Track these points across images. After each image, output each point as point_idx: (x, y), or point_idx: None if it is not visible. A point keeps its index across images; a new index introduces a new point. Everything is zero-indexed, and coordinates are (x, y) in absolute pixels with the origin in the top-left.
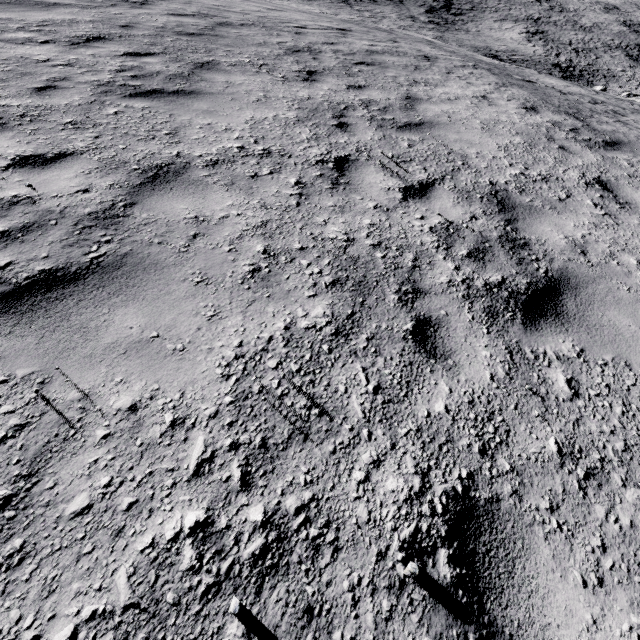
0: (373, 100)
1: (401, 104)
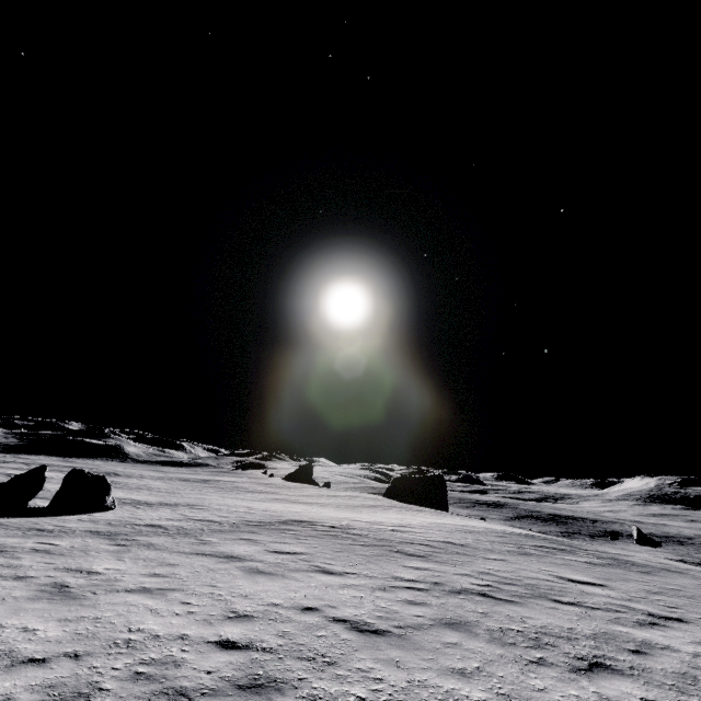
0: None
1: None
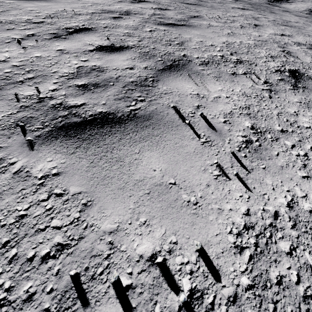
0: None
1: None
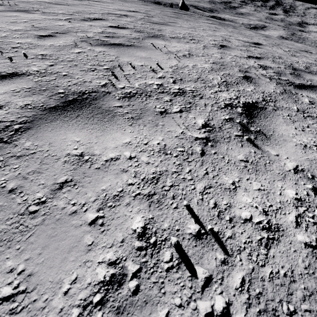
0: (271, 38)
1: (278, 39)
